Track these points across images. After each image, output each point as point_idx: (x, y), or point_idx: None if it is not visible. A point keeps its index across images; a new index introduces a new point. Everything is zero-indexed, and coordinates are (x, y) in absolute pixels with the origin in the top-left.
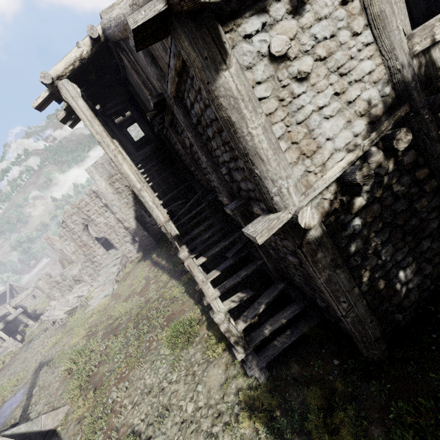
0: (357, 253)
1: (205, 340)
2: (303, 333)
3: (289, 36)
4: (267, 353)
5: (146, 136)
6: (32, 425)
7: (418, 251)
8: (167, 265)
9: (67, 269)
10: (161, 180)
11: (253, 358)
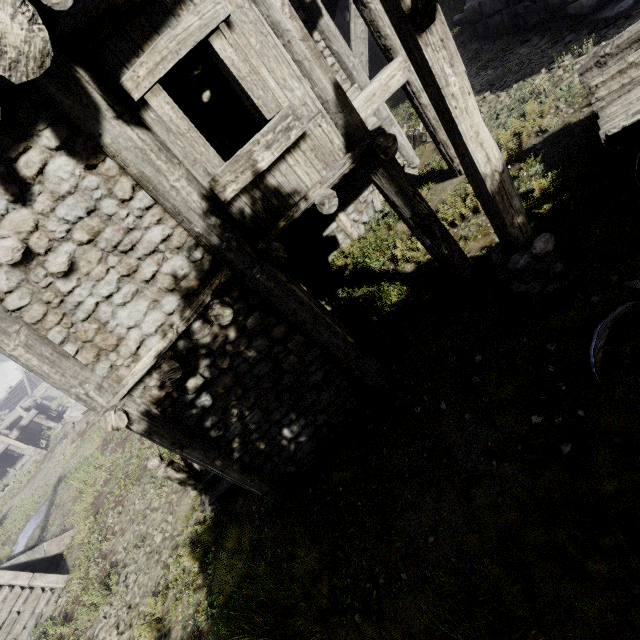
0: (217, 425)
1: None
2: None
3: (25, 231)
4: (220, 486)
5: None
6: (34, 554)
7: (302, 406)
8: None
9: None
10: None
11: (207, 493)
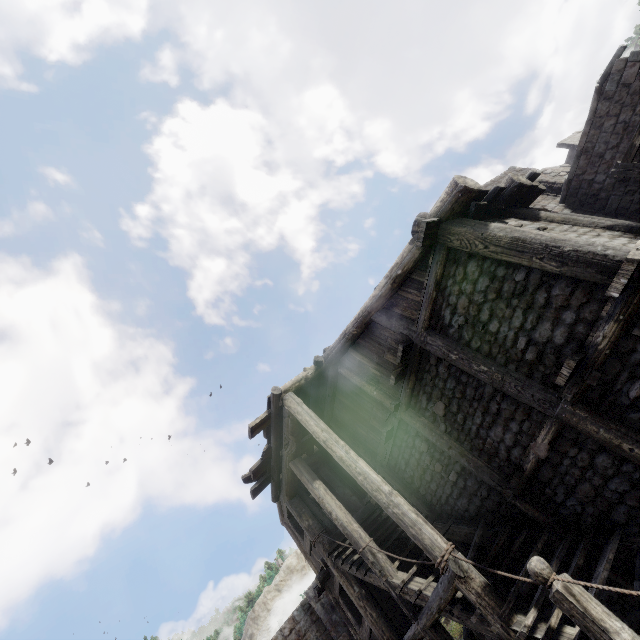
0: None
1: None
2: None
3: None
4: None
5: None
6: None
7: None
8: None
9: None
10: None
11: None
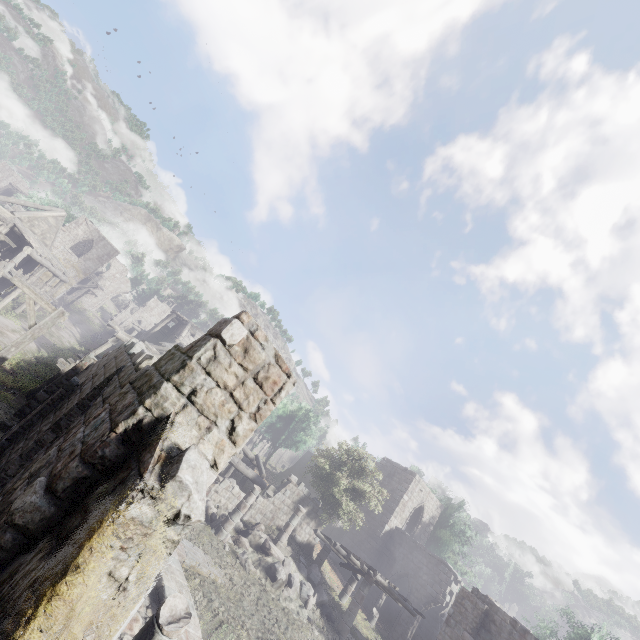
0: None
1: None
2: None
3: None
4: None
5: None
6: None
7: None
8: None
9: None
10: None
11: None
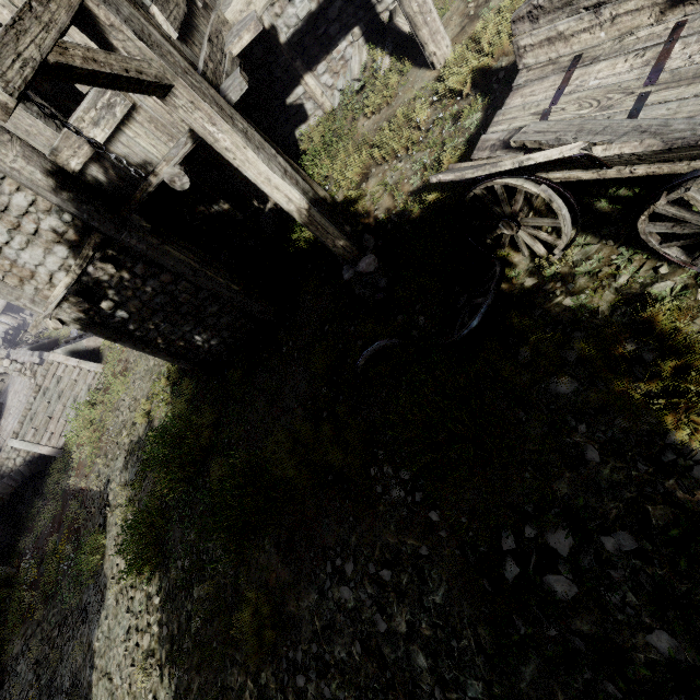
0: (139, 329)
1: None
2: None
3: None
4: None
5: None
6: (77, 346)
7: (206, 325)
8: None
9: None
10: None
11: None
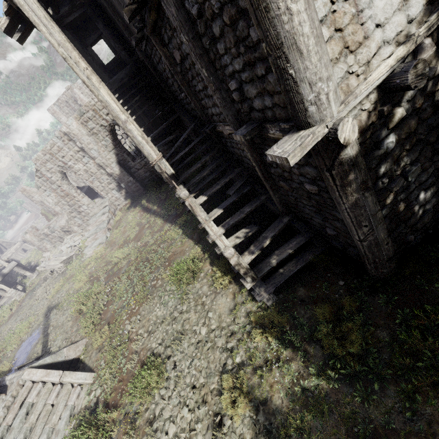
0: (386, 175)
1: (210, 275)
2: (309, 261)
3: None
4: (274, 280)
5: (118, 58)
6: (56, 357)
7: None
8: (159, 210)
9: (52, 221)
10: (144, 114)
11: (261, 286)
